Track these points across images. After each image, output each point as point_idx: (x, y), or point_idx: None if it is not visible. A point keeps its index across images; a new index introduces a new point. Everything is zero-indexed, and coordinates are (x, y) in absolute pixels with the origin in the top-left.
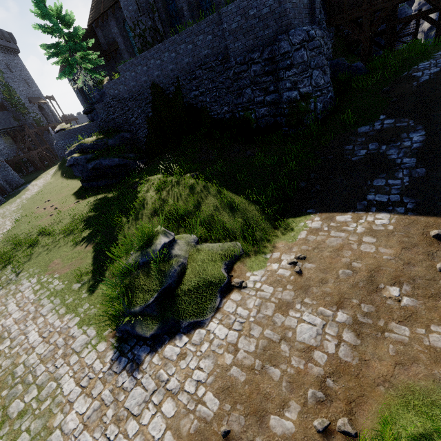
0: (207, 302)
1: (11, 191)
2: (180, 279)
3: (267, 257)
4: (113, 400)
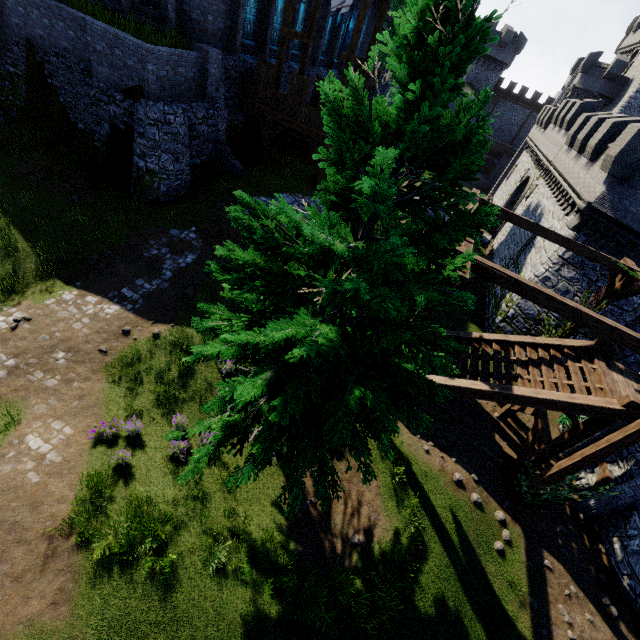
0: None
1: None
2: None
3: (4, 309)
4: None
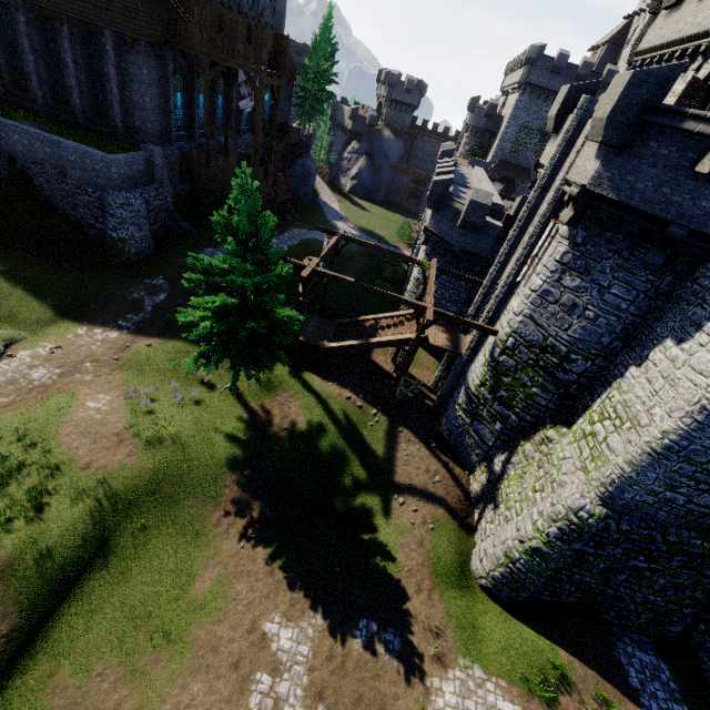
0: None
1: None
2: None
3: (40, 344)
4: None
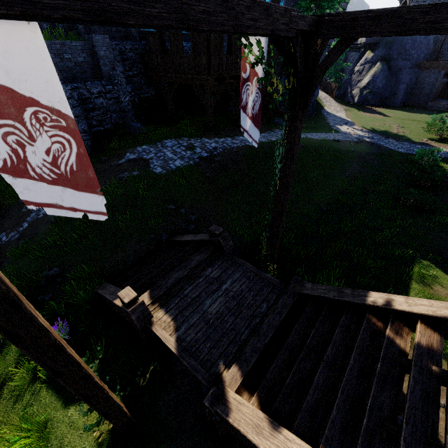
0: None
1: None
2: None
3: None
4: None
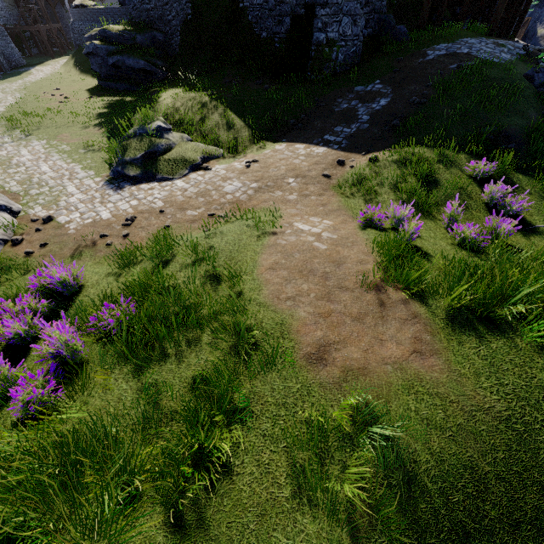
0: (179, 170)
1: (9, 69)
2: (165, 153)
3: (235, 160)
4: (101, 197)
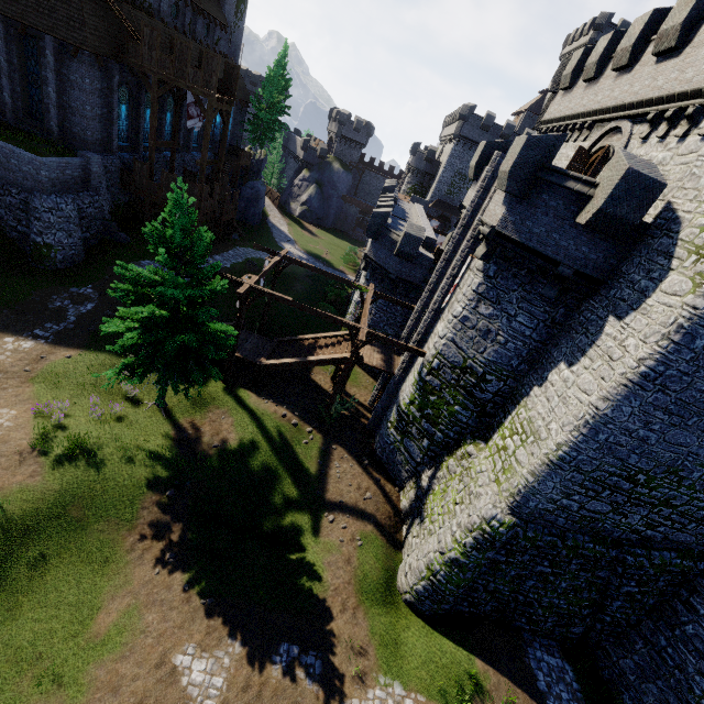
0: None
1: None
2: None
3: None
4: None
